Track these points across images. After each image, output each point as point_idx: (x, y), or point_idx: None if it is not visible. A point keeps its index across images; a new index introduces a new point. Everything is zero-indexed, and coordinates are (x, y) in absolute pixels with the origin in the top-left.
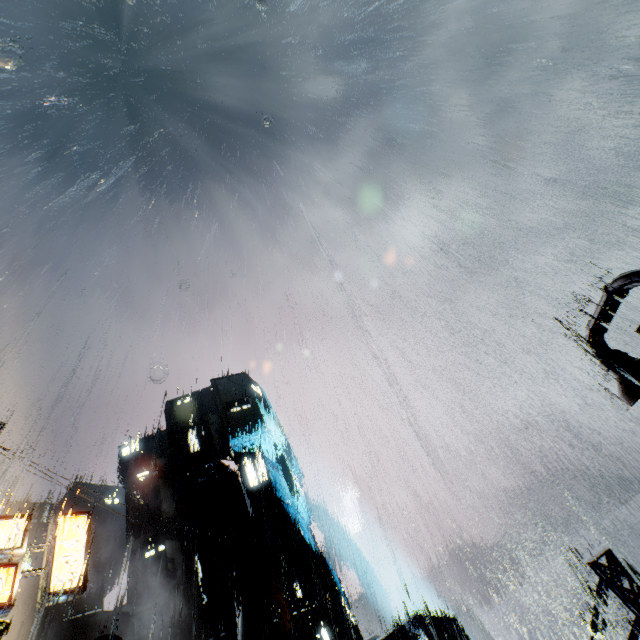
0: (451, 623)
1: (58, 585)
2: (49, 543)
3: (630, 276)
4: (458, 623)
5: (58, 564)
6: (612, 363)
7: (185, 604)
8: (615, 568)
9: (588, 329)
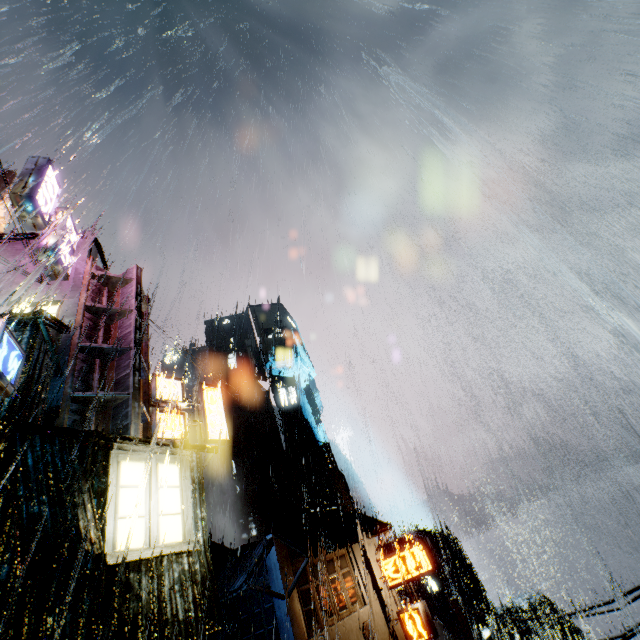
0: (452, 539)
1: (213, 435)
2: (199, 404)
3: None
4: (458, 540)
5: (209, 420)
6: None
7: (221, 491)
8: None
9: None
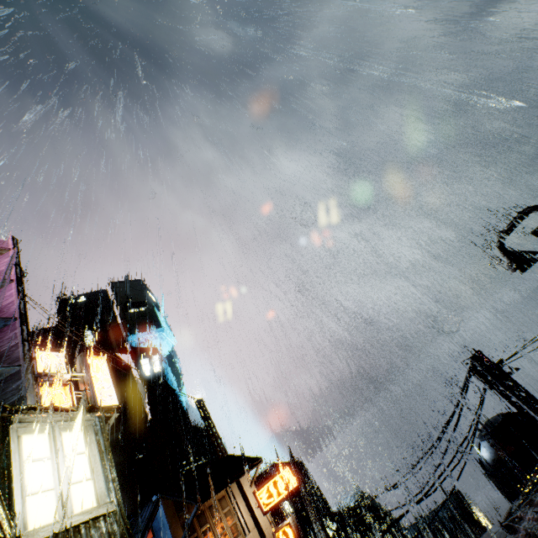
0: (299, 464)
1: (102, 403)
2: (85, 373)
3: (535, 207)
4: (304, 464)
5: (97, 388)
6: (508, 252)
7: None
8: (480, 359)
9: (501, 234)
